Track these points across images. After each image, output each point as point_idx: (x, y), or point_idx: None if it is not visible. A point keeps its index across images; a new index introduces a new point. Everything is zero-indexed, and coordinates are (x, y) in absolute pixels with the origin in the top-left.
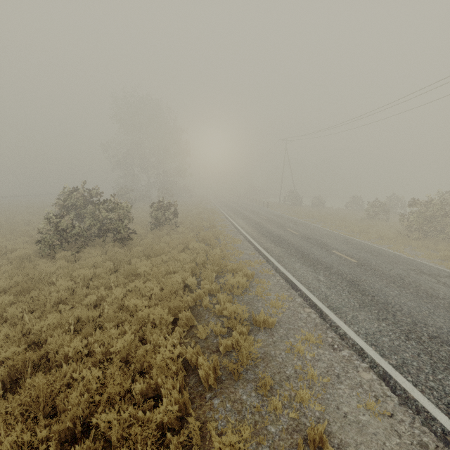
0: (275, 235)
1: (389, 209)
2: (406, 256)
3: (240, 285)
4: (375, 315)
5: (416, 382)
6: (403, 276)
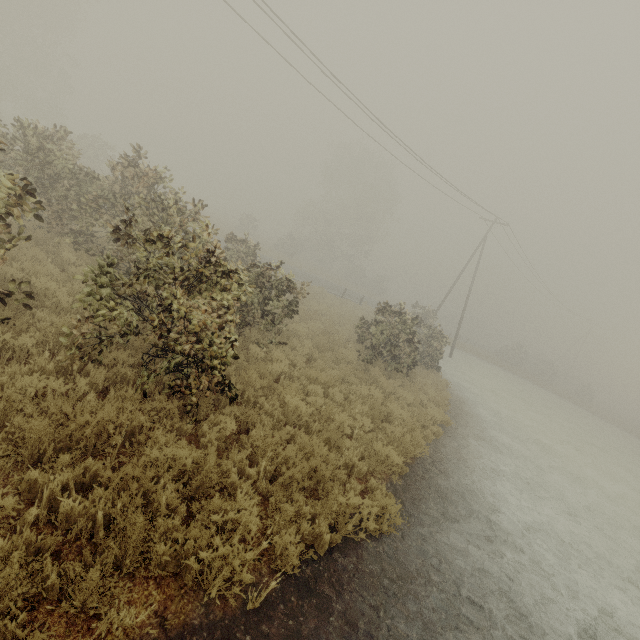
0: None
1: (229, 252)
2: None
3: None
4: None
5: None
6: None
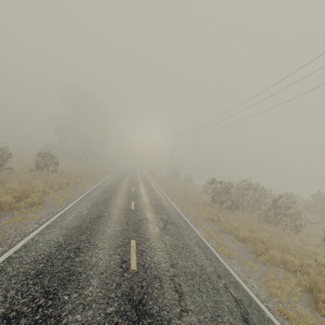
0: (115, 188)
1: None
2: (180, 213)
3: (7, 203)
4: (68, 233)
5: (1, 266)
6: (145, 220)
